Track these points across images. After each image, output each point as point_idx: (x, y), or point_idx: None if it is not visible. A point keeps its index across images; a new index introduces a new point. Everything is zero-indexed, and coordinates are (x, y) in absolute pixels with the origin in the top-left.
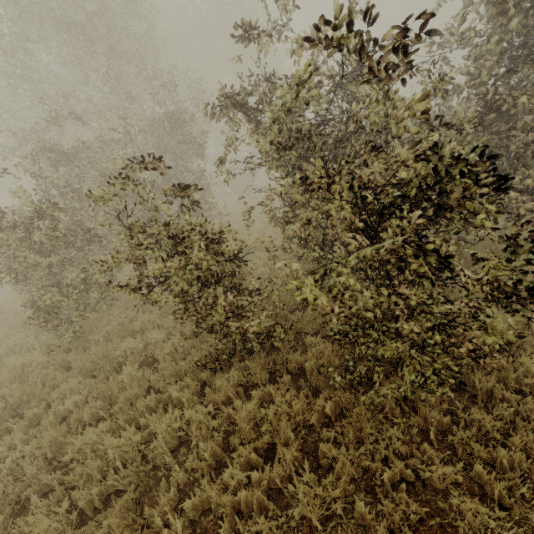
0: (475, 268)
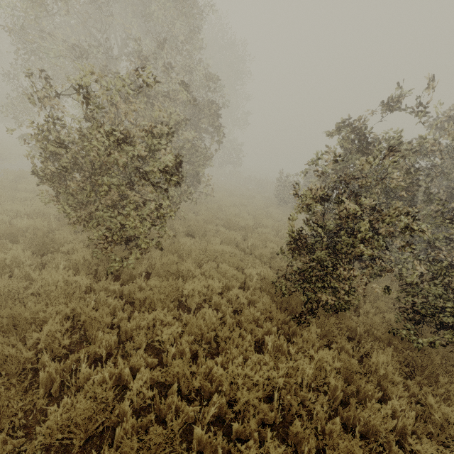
0: None
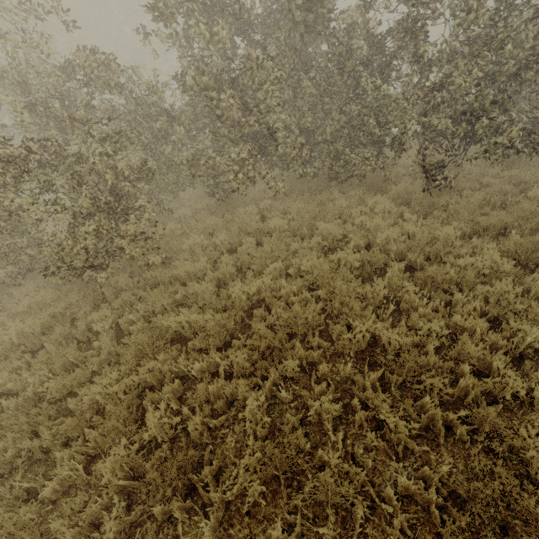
0: (235, 212)
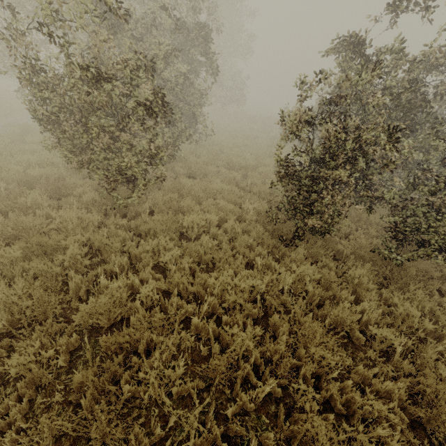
0: None
